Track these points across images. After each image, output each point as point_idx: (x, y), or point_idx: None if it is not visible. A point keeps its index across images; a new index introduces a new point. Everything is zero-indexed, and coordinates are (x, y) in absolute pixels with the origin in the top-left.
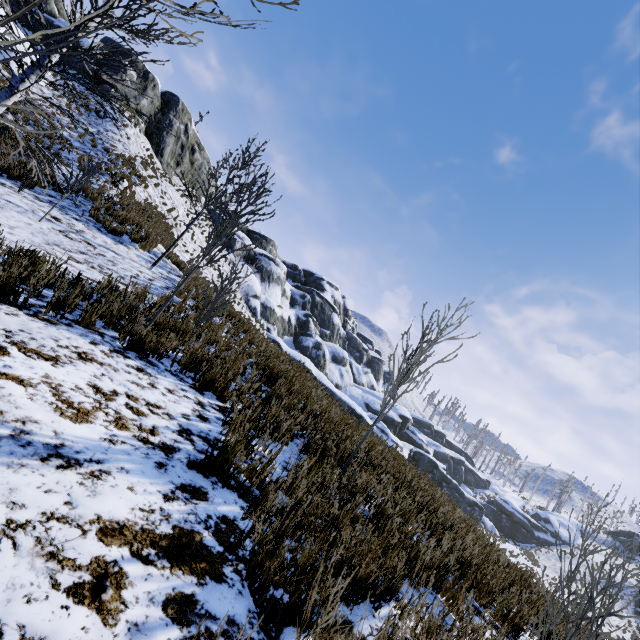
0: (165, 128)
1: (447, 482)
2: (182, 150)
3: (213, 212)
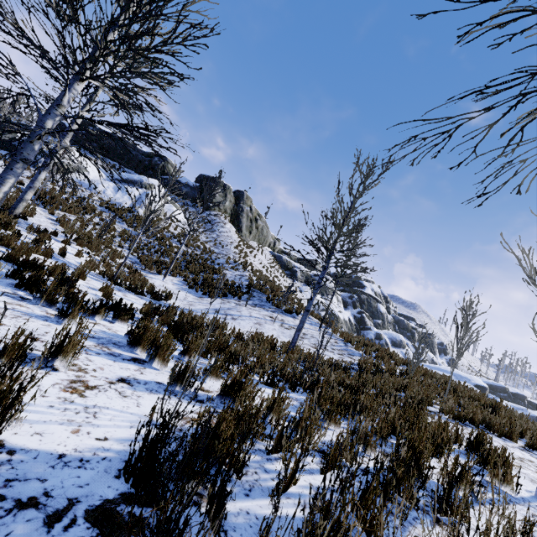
0: (240, 213)
1: None
2: (251, 223)
3: (276, 256)
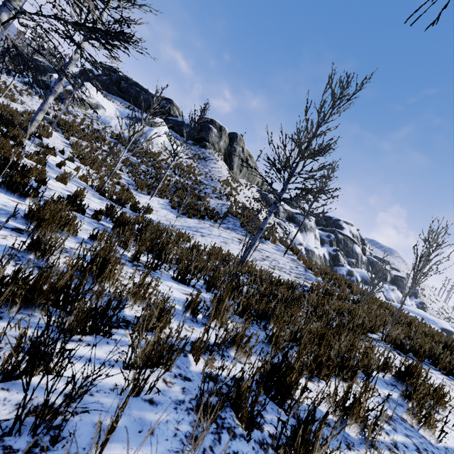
0: (232, 153)
1: None
2: (242, 162)
3: (262, 193)
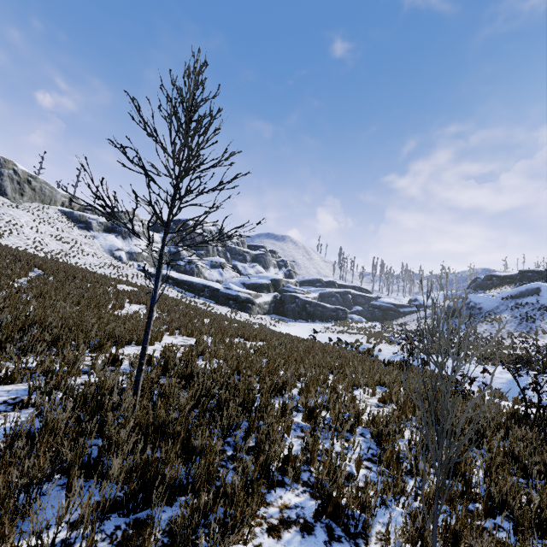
0: None
1: (309, 304)
2: (20, 185)
3: (67, 212)
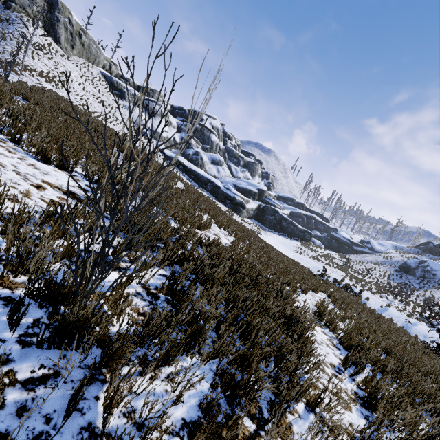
0: (55, 23)
1: (285, 220)
2: (72, 36)
3: (107, 76)
